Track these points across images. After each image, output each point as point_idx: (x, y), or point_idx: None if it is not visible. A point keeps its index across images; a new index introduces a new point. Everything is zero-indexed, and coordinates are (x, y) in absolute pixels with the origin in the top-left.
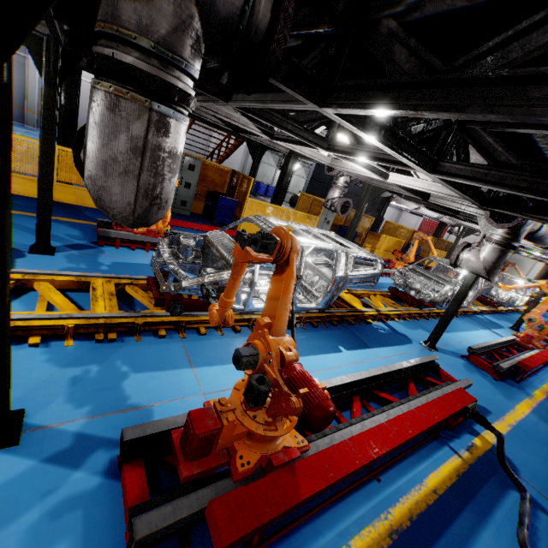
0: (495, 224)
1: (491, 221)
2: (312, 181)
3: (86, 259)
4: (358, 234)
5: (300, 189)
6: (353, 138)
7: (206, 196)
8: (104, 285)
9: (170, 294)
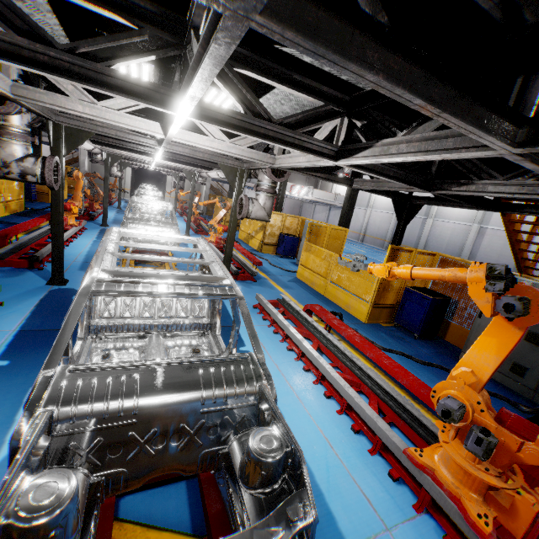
0: (277, 179)
1: (273, 177)
2: None
3: None
4: None
5: None
6: (241, 103)
7: None
8: None
9: None
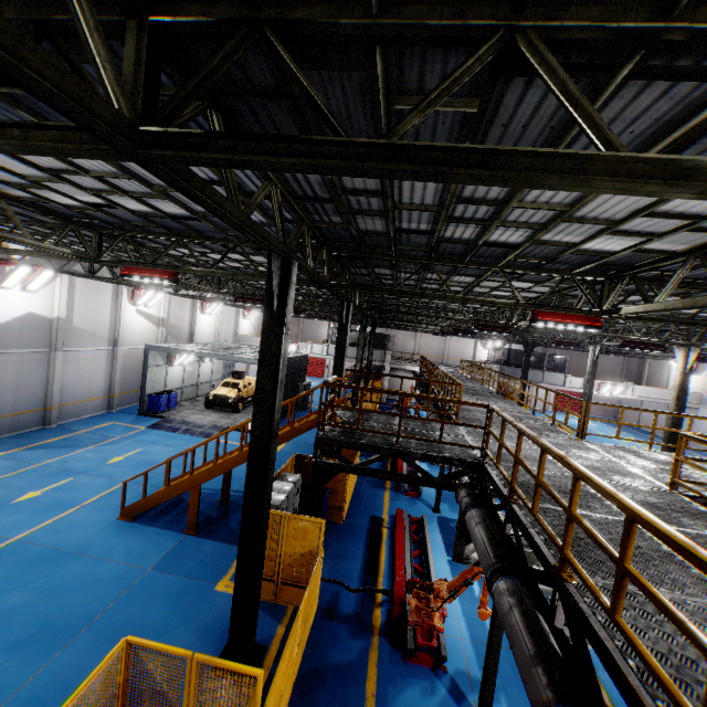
0: None
1: None
2: None
3: None
4: None
5: (195, 377)
6: None
7: None
8: None
9: None
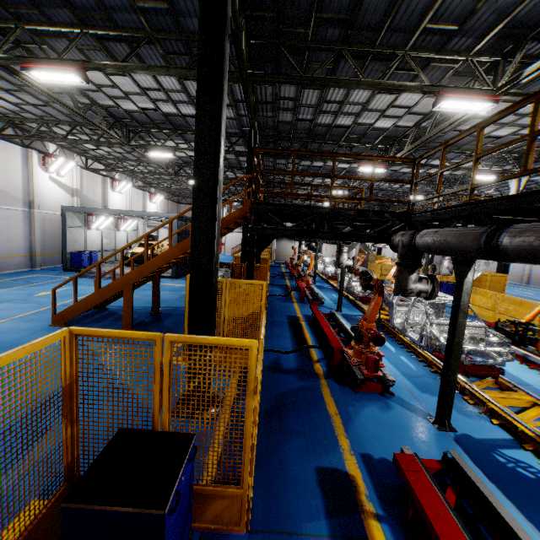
0: None
1: None
2: (178, 237)
3: (432, 404)
4: None
5: (112, 243)
6: None
7: None
8: (492, 394)
9: (485, 368)
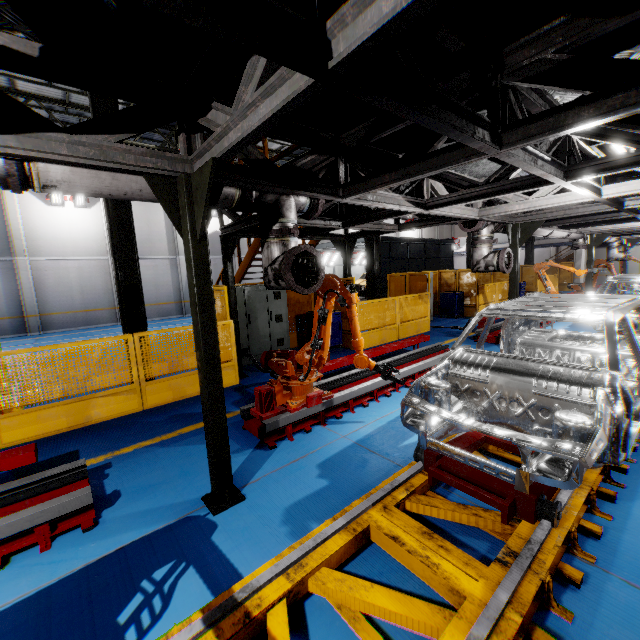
0: None
1: None
2: None
3: (286, 481)
4: (465, 294)
5: None
6: (624, 143)
7: (296, 323)
8: (393, 521)
9: (502, 484)
